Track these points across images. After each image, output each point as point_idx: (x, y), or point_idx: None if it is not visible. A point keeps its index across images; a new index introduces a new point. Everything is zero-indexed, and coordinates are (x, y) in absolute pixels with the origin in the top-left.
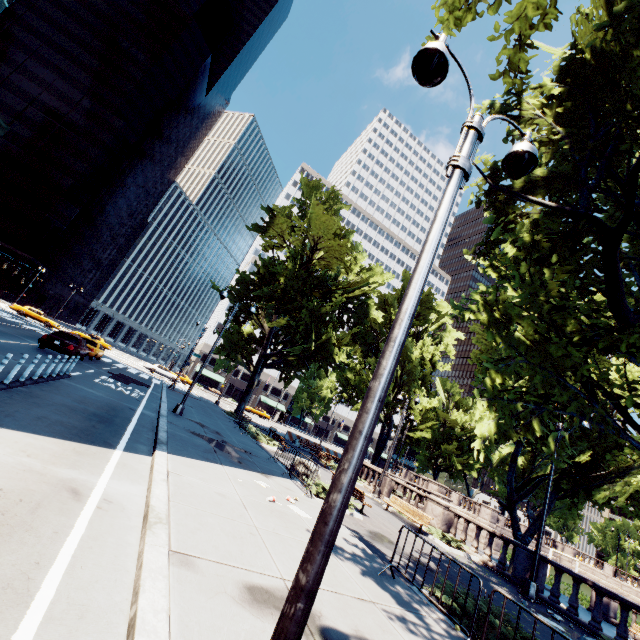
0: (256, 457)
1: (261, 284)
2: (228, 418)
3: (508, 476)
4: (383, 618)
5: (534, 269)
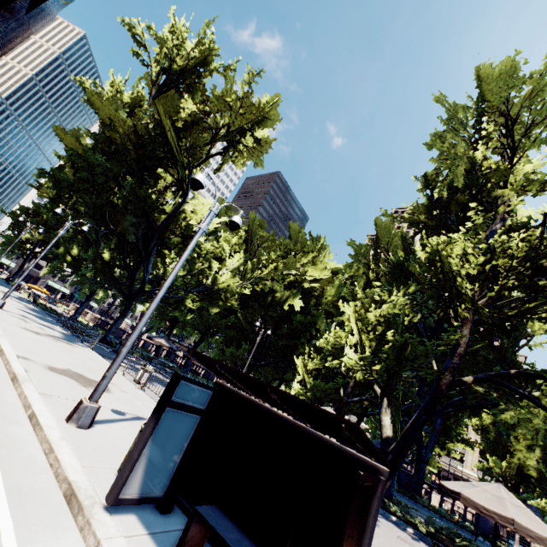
0: (6, 286)
1: (35, 214)
2: (3, 280)
3: (141, 314)
4: (13, 295)
5: (82, 243)
